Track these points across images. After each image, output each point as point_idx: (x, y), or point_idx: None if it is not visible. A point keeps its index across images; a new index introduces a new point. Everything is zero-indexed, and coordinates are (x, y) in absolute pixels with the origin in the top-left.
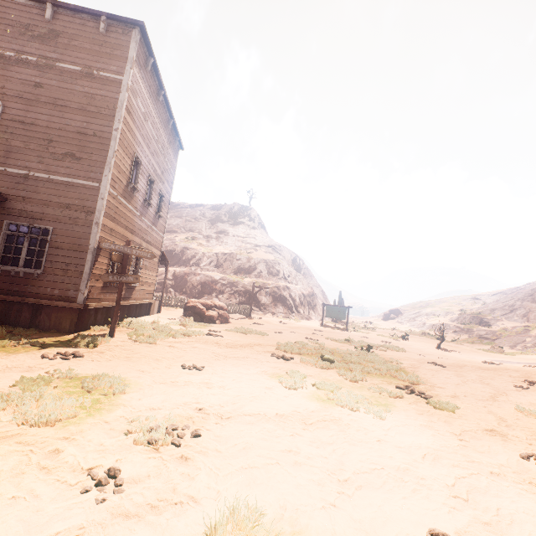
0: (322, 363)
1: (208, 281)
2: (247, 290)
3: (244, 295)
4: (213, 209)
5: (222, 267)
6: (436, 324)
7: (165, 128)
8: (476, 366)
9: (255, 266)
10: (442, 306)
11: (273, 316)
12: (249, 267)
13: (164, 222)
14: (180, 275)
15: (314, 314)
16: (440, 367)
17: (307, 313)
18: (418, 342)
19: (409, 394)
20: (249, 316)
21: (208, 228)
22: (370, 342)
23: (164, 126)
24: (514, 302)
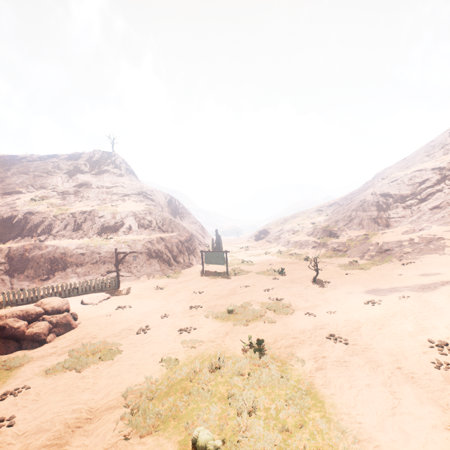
0: None
1: (59, 255)
2: (113, 254)
3: (110, 261)
4: (70, 159)
5: (82, 229)
6: (298, 241)
7: None
8: (368, 319)
9: (123, 222)
10: (298, 222)
11: (149, 277)
12: (115, 224)
13: None
14: (17, 254)
15: (195, 259)
16: (343, 344)
17: (188, 260)
18: (294, 275)
19: None
20: (118, 289)
21: (66, 181)
22: (256, 309)
23: None
24: (351, 213)
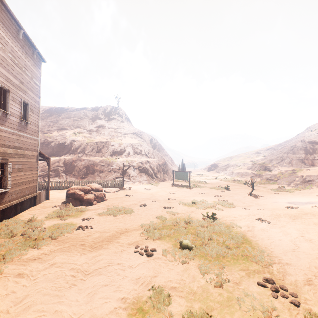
0: (182, 253)
1: (90, 165)
2: (120, 167)
3: (118, 171)
4: (93, 111)
5: (101, 152)
6: (240, 172)
7: (14, 38)
8: (286, 214)
9: (125, 149)
10: (240, 160)
11: (140, 183)
12: (120, 150)
13: (36, 127)
14: (69, 162)
15: (167, 176)
16: (267, 223)
17: (163, 177)
18: (235, 191)
19: (276, 298)
20: (123, 187)
21: (91, 124)
22: (210, 203)
23: (12, 35)
24: (283, 155)
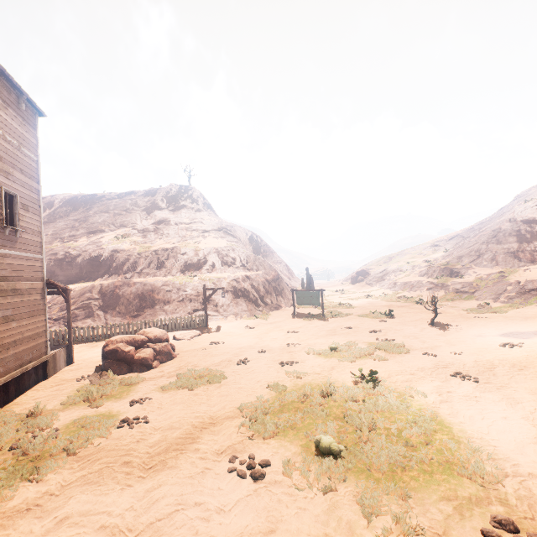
0: (321, 468)
1: (147, 292)
2: (199, 292)
3: (196, 299)
4: (146, 196)
5: (165, 267)
6: (408, 282)
7: None
8: (504, 361)
9: (206, 259)
10: (406, 260)
11: (236, 317)
12: (198, 261)
13: (36, 235)
14: (109, 291)
15: (283, 300)
16: (473, 382)
17: (276, 301)
18: (405, 318)
19: None
20: (207, 327)
21: (144, 219)
22: (363, 347)
23: None
24: (479, 246)
